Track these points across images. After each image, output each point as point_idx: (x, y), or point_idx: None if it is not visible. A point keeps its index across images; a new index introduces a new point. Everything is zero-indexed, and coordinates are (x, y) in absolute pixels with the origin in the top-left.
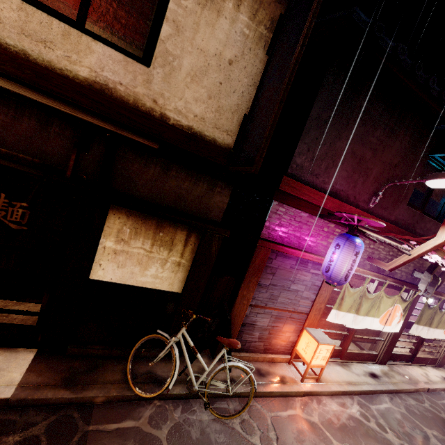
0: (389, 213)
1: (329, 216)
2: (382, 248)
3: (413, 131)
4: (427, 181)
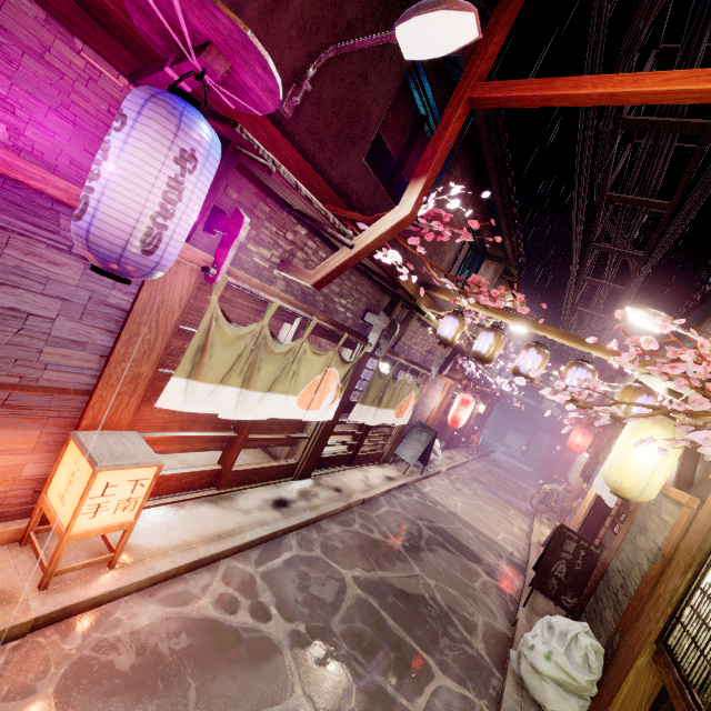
0: (329, 161)
1: (145, 70)
2: (312, 249)
3: None
4: (398, 26)
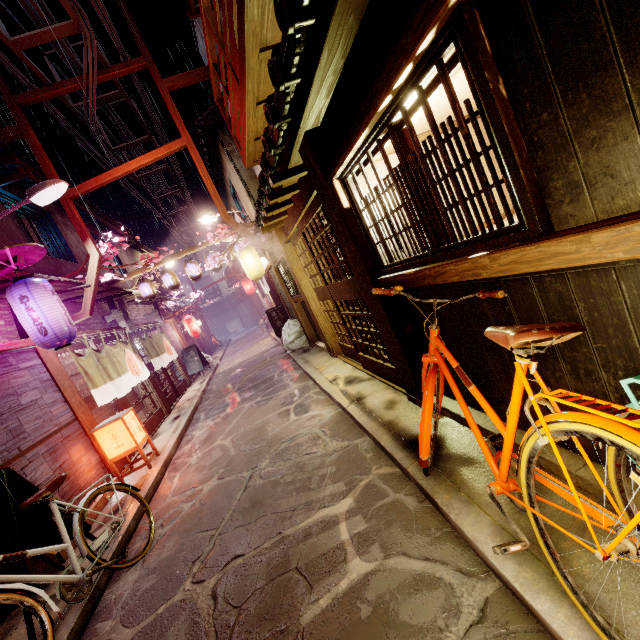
0: None
1: None
2: None
3: None
4: (31, 199)
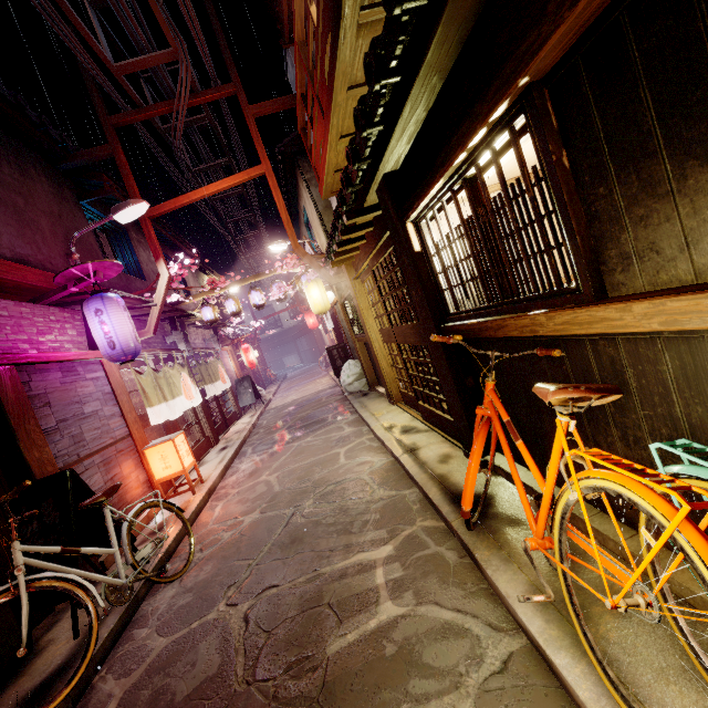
0: None
1: (44, 296)
2: None
3: (43, 170)
4: (114, 216)
